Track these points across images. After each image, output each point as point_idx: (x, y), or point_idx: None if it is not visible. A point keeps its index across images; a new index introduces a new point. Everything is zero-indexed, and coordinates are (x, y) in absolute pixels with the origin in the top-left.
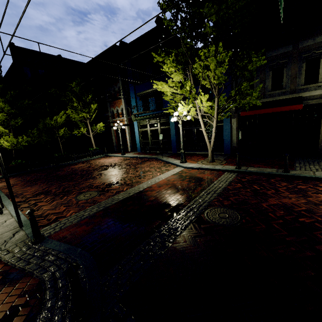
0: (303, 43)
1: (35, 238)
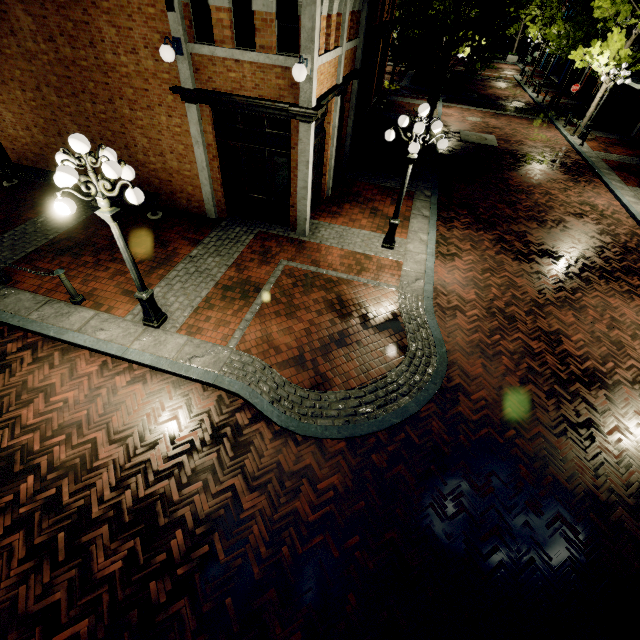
0: None
1: None
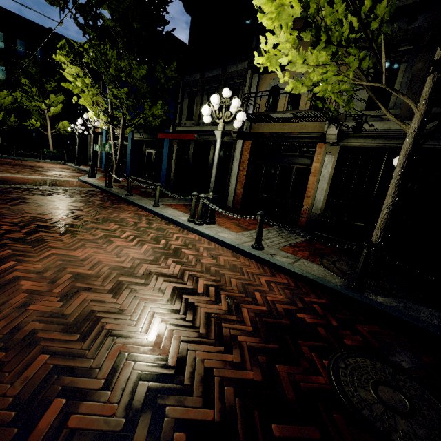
0: (230, 68)
1: None
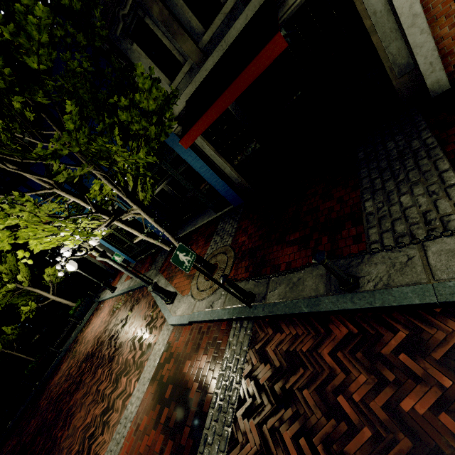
0: None
1: None
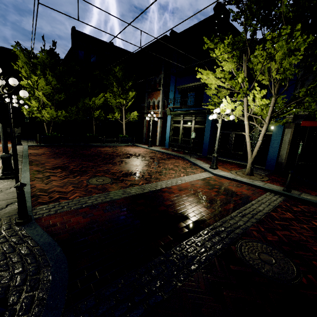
0: None
1: (20, 218)
